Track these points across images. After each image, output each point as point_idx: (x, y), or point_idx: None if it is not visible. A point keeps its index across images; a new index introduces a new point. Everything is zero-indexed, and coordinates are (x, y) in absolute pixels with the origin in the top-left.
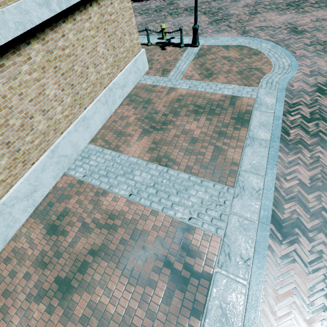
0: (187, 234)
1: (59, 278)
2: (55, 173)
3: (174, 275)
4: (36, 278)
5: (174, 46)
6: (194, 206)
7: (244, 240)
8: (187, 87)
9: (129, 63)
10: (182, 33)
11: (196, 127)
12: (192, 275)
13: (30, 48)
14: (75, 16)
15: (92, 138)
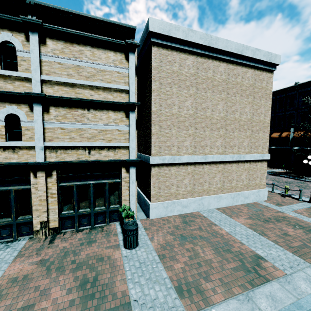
0: (260, 260)
1: (181, 235)
2: (195, 208)
3: (243, 267)
4: (172, 230)
5: (293, 198)
6: (271, 254)
7: (306, 284)
8: (294, 215)
9: (254, 190)
10: (301, 192)
11: (292, 231)
12: (255, 273)
13: (220, 165)
14: (239, 163)
15: (217, 208)
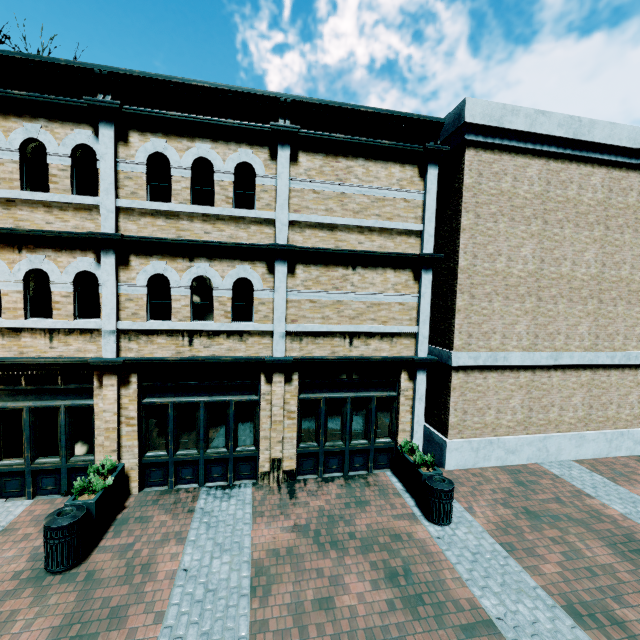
0: None
1: (525, 509)
2: (531, 456)
3: None
4: (501, 496)
5: None
6: None
7: None
8: None
9: None
10: None
11: None
12: None
13: (583, 372)
14: (625, 370)
15: (575, 459)
